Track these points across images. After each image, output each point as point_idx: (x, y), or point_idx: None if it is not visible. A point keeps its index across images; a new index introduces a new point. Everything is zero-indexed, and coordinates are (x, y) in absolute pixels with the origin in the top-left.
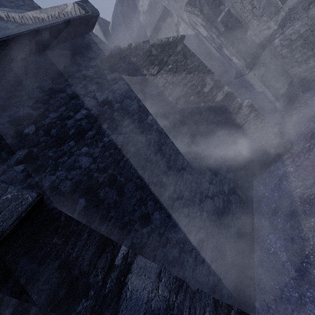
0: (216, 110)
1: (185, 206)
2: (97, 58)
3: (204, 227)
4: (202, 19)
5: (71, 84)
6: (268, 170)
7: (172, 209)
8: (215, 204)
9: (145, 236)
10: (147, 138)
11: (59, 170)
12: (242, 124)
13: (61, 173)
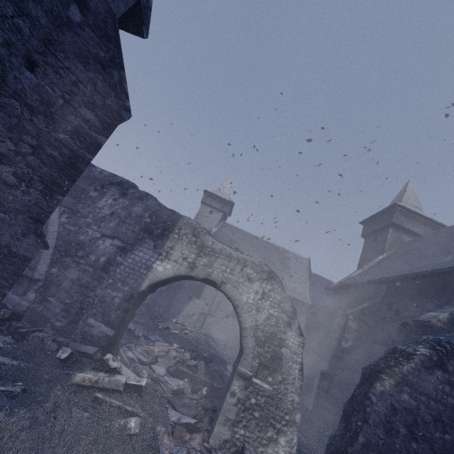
0: None
1: None
2: None
3: None
4: None
5: None
6: None
7: None
8: None
9: None
10: None
11: None
12: None
13: None
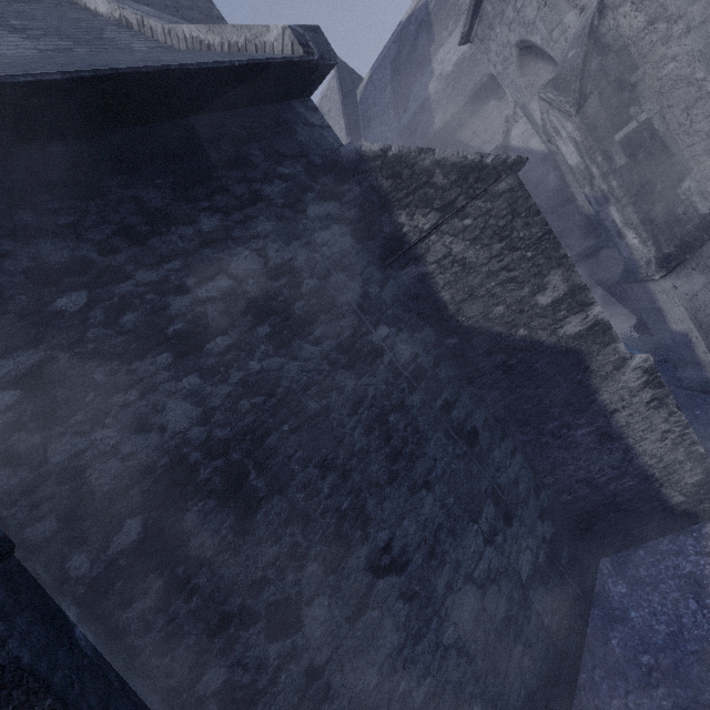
0: (555, 354)
1: (403, 597)
2: (301, 160)
3: (437, 671)
4: (576, 126)
5: (217, 209)
6: (651, 545)
7: (367, 598)
8: (487, 606)
9: (270, 668)
10: (359, 383)
11: (105, 424)
12: (613, 409)
13: (107, 435)
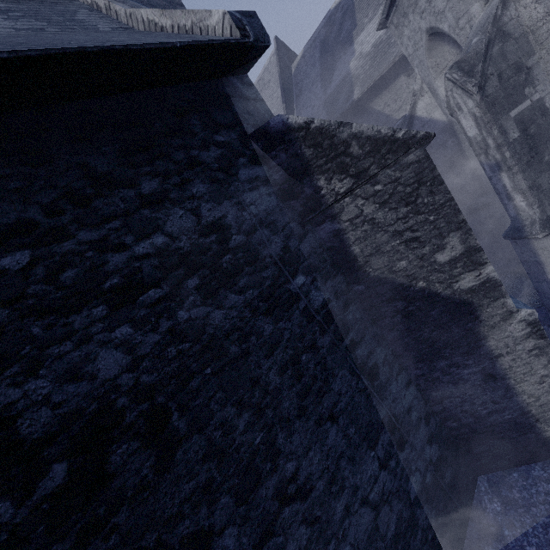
0: (450, 304)
1: (306, 522)
2: (235, 129)
3: None
4: (476, 103)
5: (157, 173)
6: (524, 469)
7: (273, 525)
8: (379, 525)
9: None
10: (276, 327)
11: (38, 374)
12: (498, 354)
13: (40, 385)
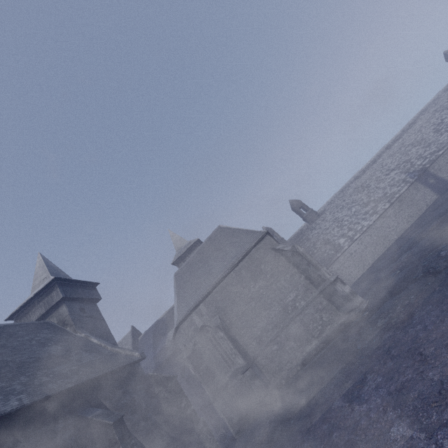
0: (186, 419)
1: None
2: (137, 376)
3: None
4: (192, 366)
5: (124, 387)
6: None
7: None
8: None
9: None
10: (145, 424)
11: None
12: (199, 434)
13: None
